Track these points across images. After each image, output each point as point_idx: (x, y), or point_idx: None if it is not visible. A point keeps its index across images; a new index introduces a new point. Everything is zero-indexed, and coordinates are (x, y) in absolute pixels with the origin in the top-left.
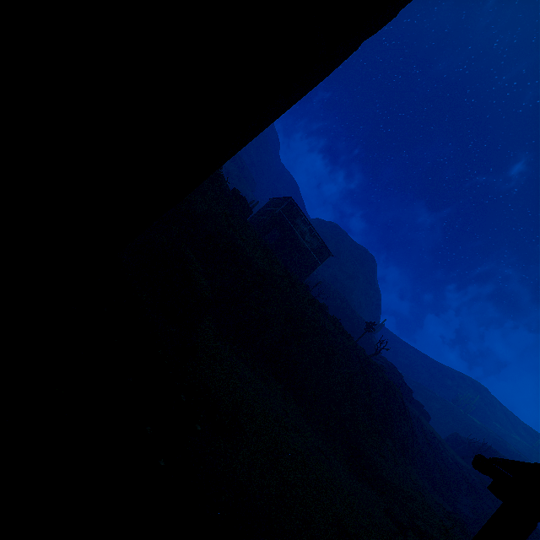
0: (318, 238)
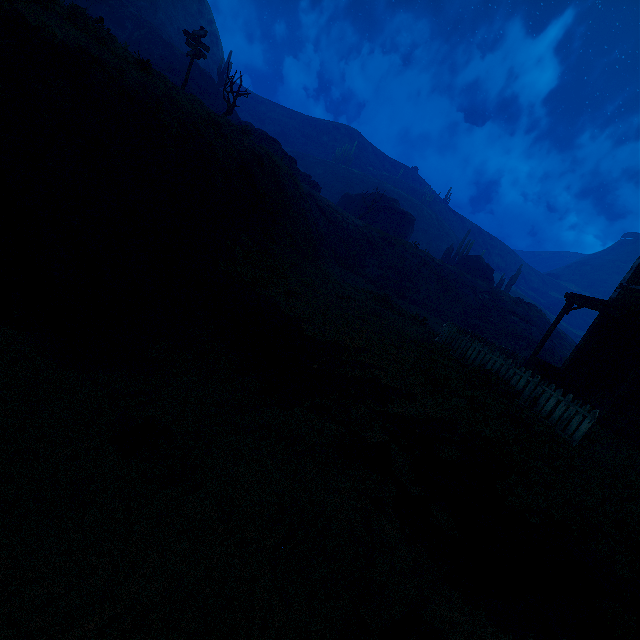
0: None
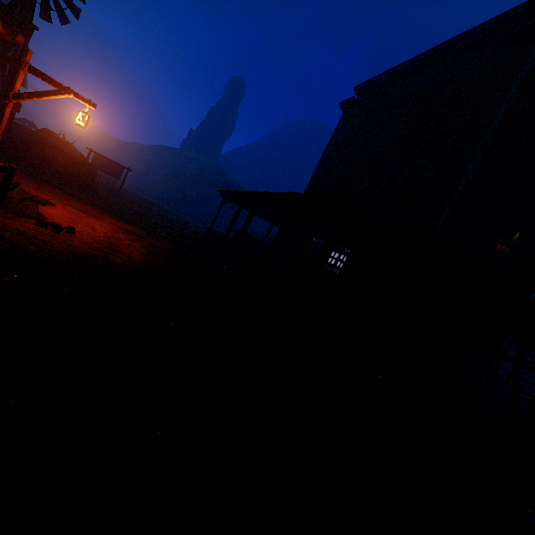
0: None
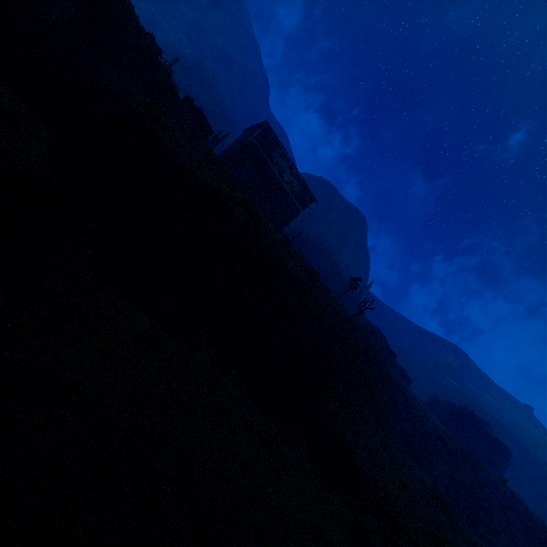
0: (300, 178)
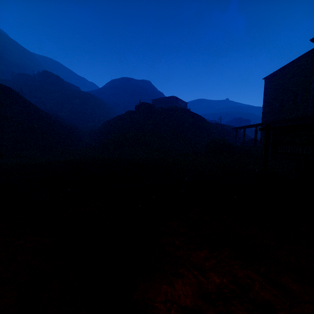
0: (183, 102)
